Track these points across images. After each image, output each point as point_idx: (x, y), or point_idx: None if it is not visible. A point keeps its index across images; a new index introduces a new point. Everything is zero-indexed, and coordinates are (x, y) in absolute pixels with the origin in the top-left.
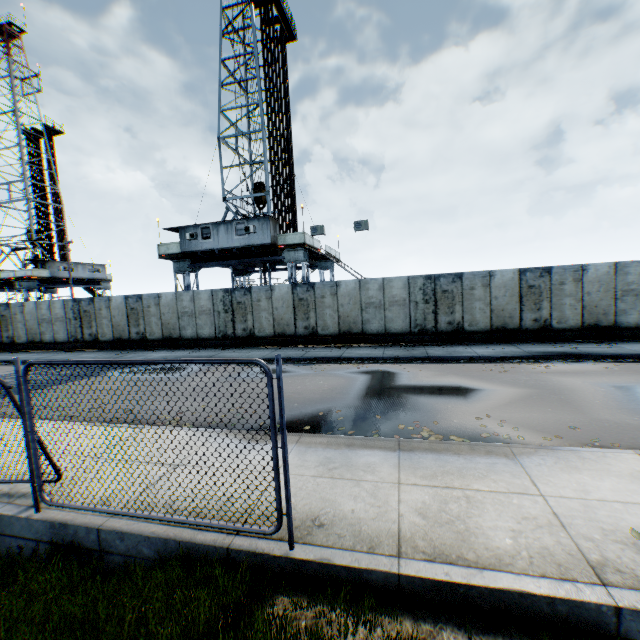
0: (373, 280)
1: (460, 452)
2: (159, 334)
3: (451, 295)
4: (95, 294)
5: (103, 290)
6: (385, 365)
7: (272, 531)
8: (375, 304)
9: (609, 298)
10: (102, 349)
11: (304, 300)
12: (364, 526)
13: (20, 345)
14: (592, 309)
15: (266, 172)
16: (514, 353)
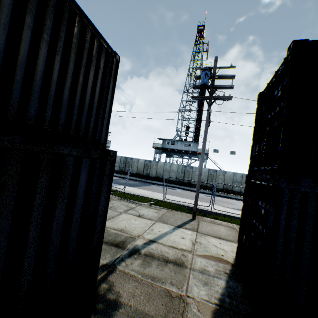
0: (239, 173)
1: None
2: (154, 175)
3: None
4: None
5: None
6: None
7: None
8: (238, 181)
9: None
10: (131, 176)
11: (212, 175)
12: None
13: None
14: None
15: (195, 124)
16: None
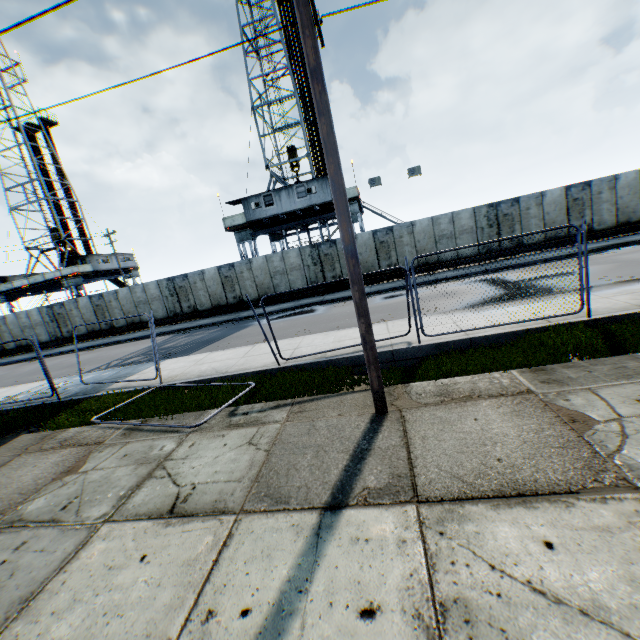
0: (443, 215)
1: (618, 285)
2: (255, 295)
3: (510, 217)
4: (121, 285)
5: (134, 278)
6: (481, 276)
7: (578, 311)
8: (447, 235)
9: (636, 199)
10: (203, 317)
11: (385, 242)
12: (611, 307)
13: (119, 329)
14: (623, 210)
15: (305, 135)
16: (575, 251)
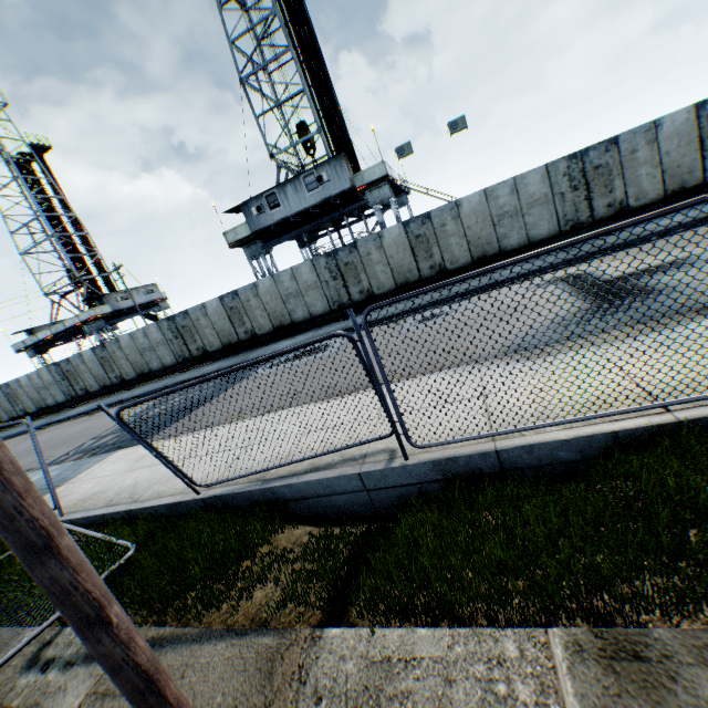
0: (501, 184)
1: None
2: (268, 326)
3: (605, 170)
4: (155, 319)
5: (163, 311)
6: (560, 271)
7: None
8: (509, 213)
9: None
10: (215, 360)
11: (422, 236)
12: None
13: (131, 382)
14: None
15: (310, 104)
16: None
